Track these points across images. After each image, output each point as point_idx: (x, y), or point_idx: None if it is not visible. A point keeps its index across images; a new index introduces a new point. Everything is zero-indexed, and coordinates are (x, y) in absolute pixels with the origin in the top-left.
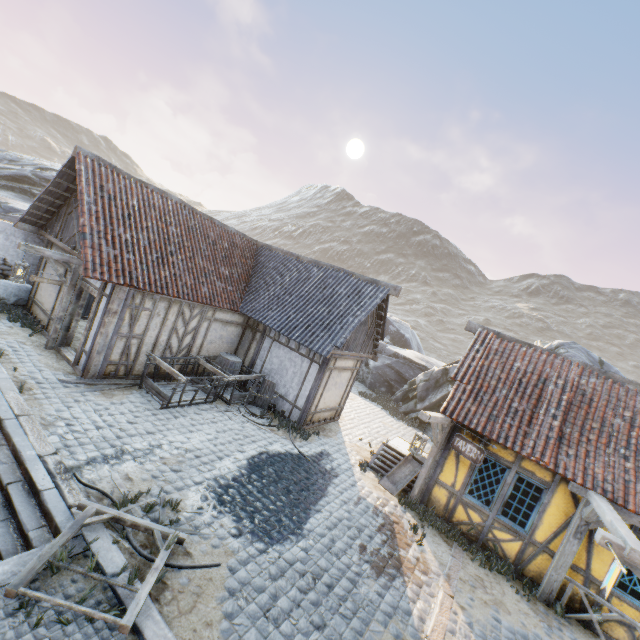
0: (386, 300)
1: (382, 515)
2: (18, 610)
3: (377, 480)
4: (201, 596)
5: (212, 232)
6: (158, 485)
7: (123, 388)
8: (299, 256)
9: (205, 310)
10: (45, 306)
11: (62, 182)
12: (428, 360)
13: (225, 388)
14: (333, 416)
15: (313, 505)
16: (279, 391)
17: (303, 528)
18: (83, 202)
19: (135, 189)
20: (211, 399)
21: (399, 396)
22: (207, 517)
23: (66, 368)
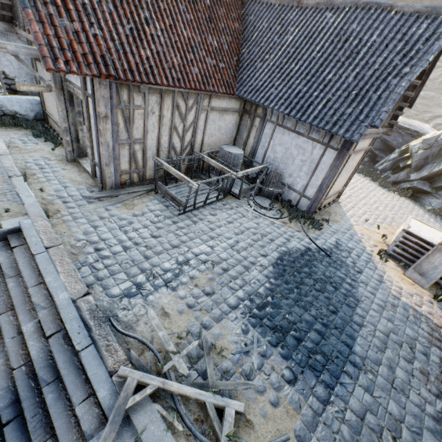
0: None
1: (424, 319)
2: None
3: (400, 270)
4: None
5: None
6: (195, 318)
7: (141, 195)
8: None
9: (200, 99)
10: (55, 118)
11: None
12: (410, 123)
13: (232, 184)
14: (335, 198)
15: (353, 318)
16: (284, 181)
17: (355, 355)
18: None
19: None
20: (221, 196)
21: (387, 166)
22: (255, 359)
23: (87, 181)
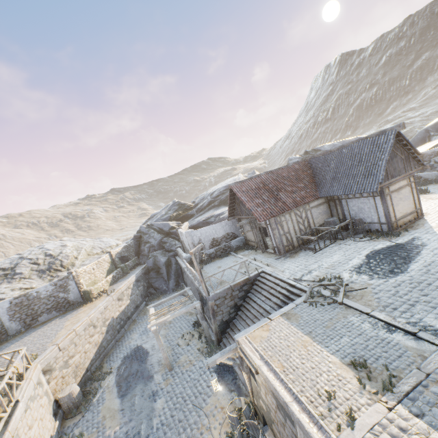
0: (399, 135)
1: None
2: (309, 305)
3: None
4: (363, 296)
5: (284, 173)
6: (329, 275)
7: (295, 253)
8: (330, 150)
9: (304, 207)
10: (252, 240)
11: (231, 198)
12: None
13: (336, 234)
14: (416, 217)
15: (411, 261)
16: (367, 221)
17: (406, 270)
18: (243, 200)
19: (250, 182)
20: (333, 241)
21: None
22: (354, 278)
23: (273, 255)
